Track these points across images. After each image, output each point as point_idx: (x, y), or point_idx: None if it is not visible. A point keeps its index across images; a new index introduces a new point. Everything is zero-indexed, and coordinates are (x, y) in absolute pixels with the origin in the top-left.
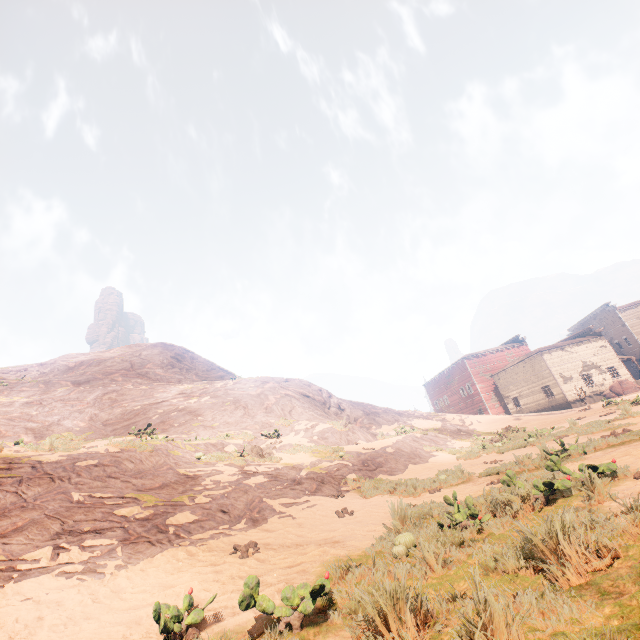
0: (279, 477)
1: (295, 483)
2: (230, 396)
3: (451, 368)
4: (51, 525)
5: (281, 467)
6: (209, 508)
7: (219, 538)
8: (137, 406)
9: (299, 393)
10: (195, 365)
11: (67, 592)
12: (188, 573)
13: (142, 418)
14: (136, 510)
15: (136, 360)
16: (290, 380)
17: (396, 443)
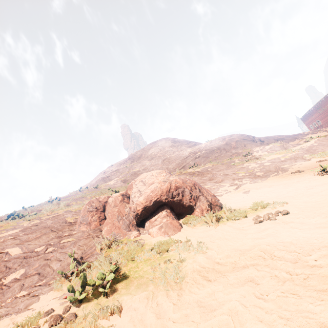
0: (274, 162)
1: (283, 162)
2: (213, 148)
3: (320, 102)
4: (228, 179)
5: (270, 160)
6: (263, 171)
7: (279, 174)
8: (179, 161)
9: (241, 139)
10: (181, 143)
11: (260, 183)
12: (290, 176)
13: (186, 164)
14: (243, 174)
15: (160, 147)
16: (232, 135)
17: (315, 142)
